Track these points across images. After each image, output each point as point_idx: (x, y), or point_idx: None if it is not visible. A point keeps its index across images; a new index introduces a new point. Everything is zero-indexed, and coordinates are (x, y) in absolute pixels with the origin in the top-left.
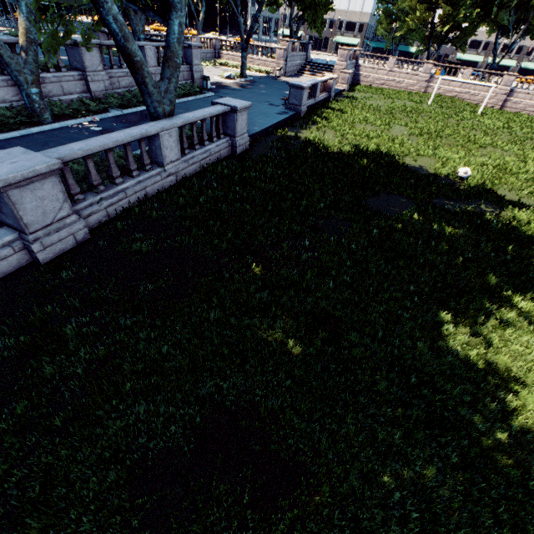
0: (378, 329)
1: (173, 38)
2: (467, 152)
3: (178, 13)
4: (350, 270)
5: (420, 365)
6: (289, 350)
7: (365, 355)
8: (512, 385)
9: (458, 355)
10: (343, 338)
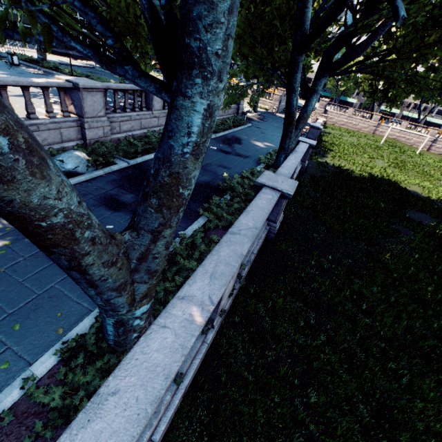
0: None
1: (310, 108)
2: (430, 182)
3: (317, 95)
4: (439, 260)
5: None
6: None
7: None
8: None
9: None
10: None
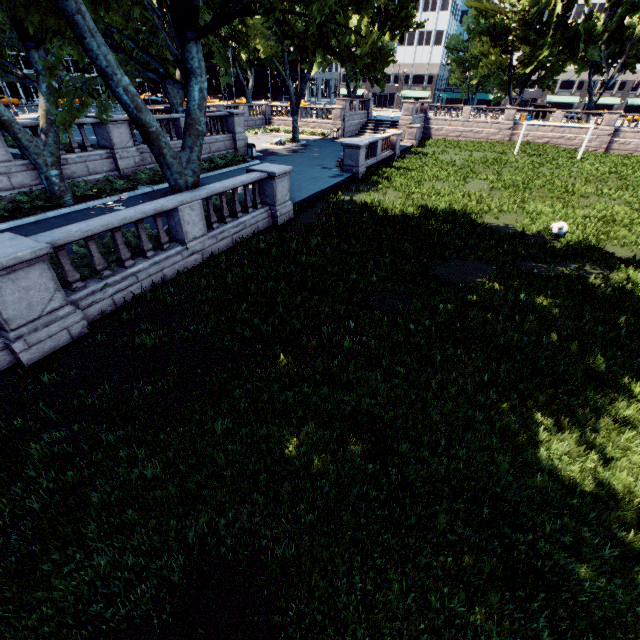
0: (440, 437)
1: (193, 105)
2: (565, 204)
3: (198, 79)
4: (405, 358)
5: (500, 488)
6: (317, 469)
7: (420, 474)
8: (637, 516)
9: (554, 471)
10: (393, 450)
